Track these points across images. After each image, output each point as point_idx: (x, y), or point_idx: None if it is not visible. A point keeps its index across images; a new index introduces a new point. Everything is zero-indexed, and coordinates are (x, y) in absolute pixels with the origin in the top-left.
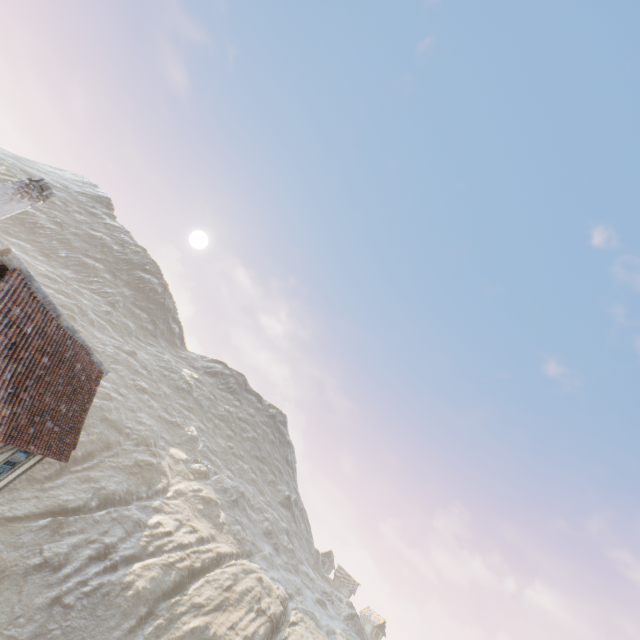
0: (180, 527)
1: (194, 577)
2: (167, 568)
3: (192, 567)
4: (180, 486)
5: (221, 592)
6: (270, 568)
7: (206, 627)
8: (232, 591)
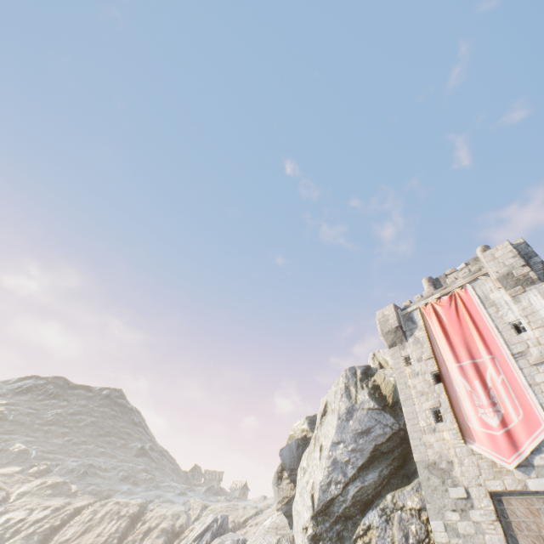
0: (32, 512)
1: (58, 531)
2: (29, 537)
3: (53, 526)
4: (22, 489)
5: (84, 525)
6: (130, 496)
7: None
8: (94, 520)
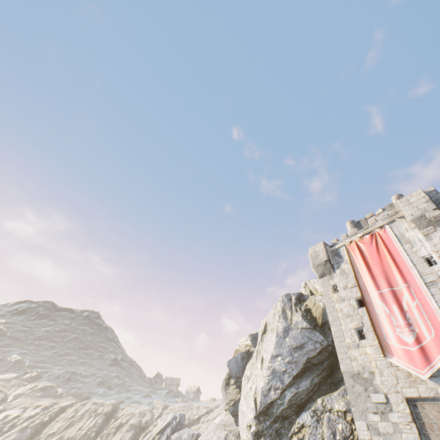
0: (26, 410)
1: (46, 425)
2: (23, 430)
3: (43, 422)
4: (17, 392)
5: (68, 421)
6: (105, 397)
7: (61, 438)
8: (76, 416)
